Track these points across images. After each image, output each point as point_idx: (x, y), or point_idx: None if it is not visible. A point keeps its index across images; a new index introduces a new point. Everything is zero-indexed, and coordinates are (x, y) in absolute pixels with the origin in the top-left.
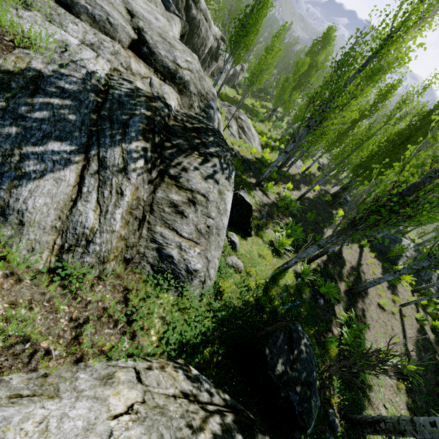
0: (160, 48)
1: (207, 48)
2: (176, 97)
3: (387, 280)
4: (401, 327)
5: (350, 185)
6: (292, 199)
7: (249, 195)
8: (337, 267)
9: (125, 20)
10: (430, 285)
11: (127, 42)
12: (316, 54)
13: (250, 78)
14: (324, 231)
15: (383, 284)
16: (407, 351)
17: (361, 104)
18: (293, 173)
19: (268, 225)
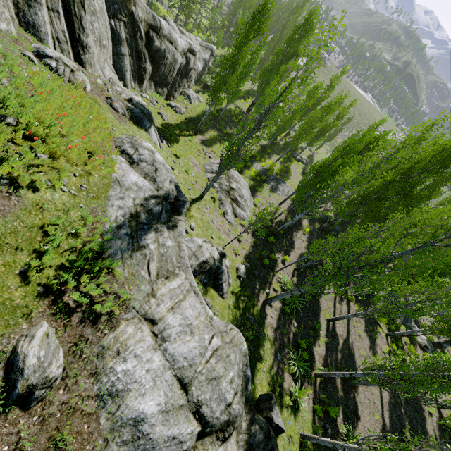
0: (215, 407)
1: (175, 70)
2: (235, 444)
3: (373, 385)
4: (380, 395)
5: (336, 222)
6: (294, 296)
7: (265, 341)
8: (334, 355)
9: (186, 415)
10: (400, 333)
11: (195, 439)
12: (297, 45)
13: (228, 97)
14: (319, 305)
15: (366, 345)
16: (383, 422)
17: (344, 107)
18: (284, 217)
19: (284, 368)
